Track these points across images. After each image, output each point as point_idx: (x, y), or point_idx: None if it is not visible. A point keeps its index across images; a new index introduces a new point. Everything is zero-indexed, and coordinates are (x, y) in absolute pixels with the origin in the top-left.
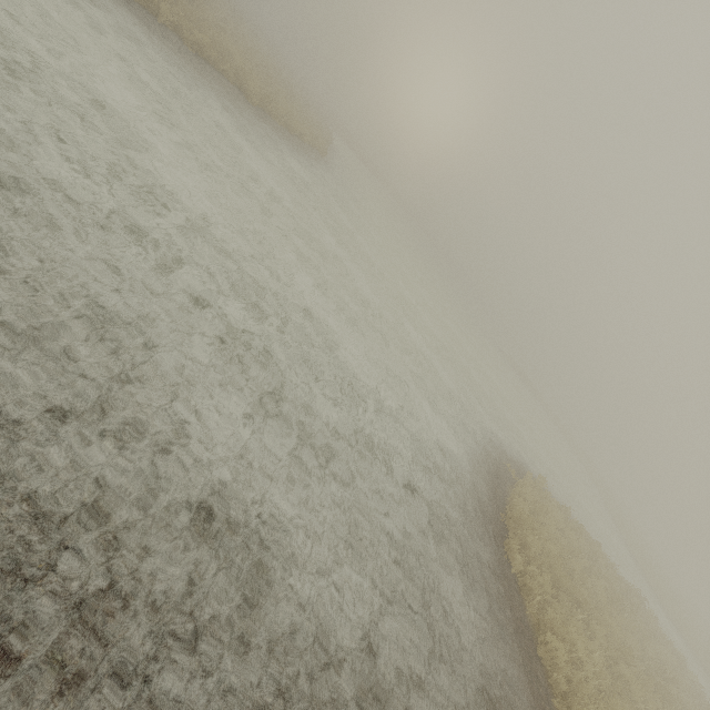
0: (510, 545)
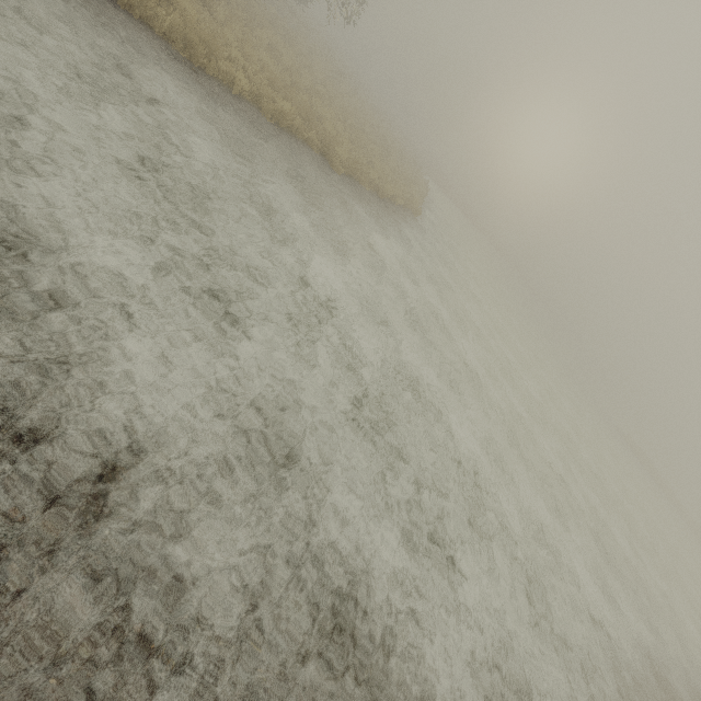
0: None
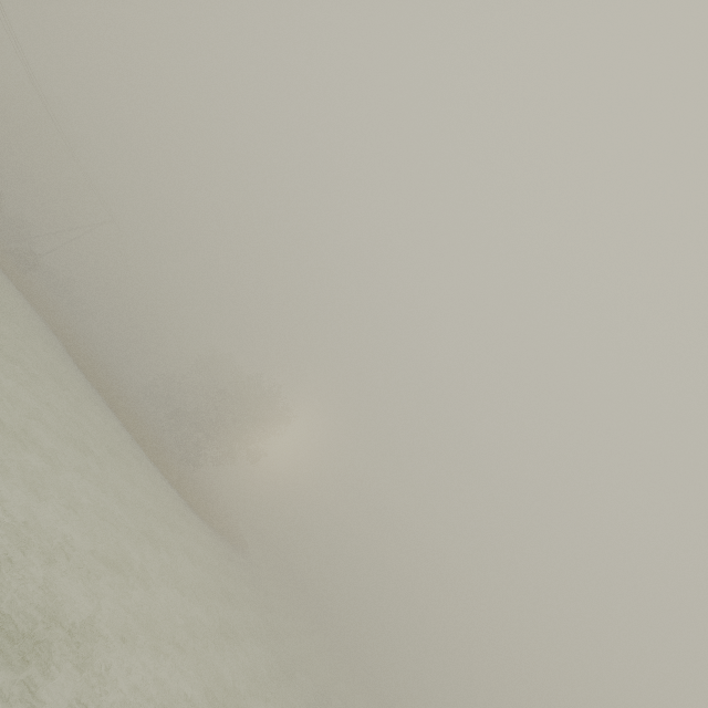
0: None
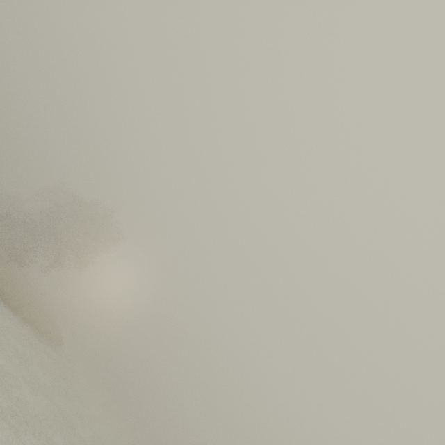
0: None
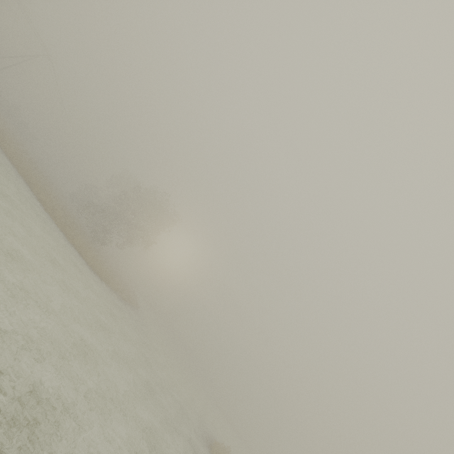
0: (213, 448)
